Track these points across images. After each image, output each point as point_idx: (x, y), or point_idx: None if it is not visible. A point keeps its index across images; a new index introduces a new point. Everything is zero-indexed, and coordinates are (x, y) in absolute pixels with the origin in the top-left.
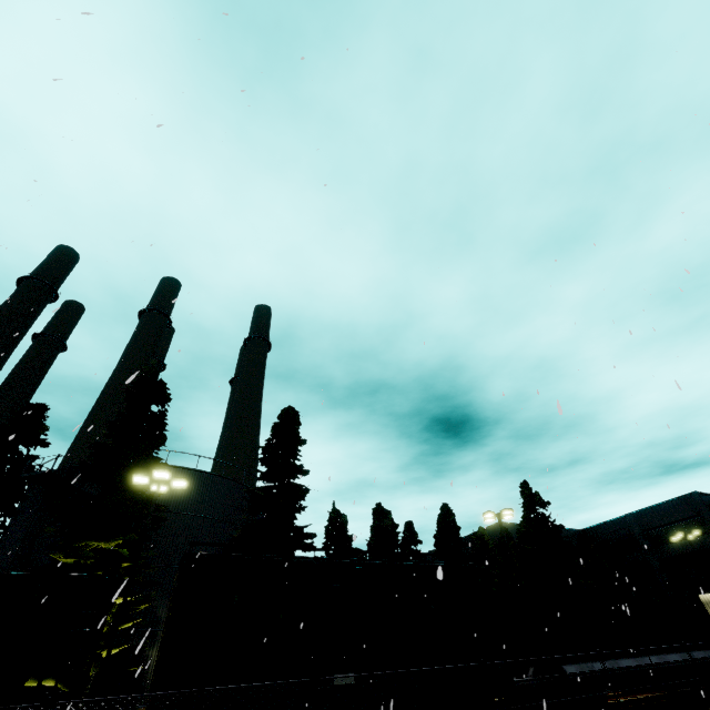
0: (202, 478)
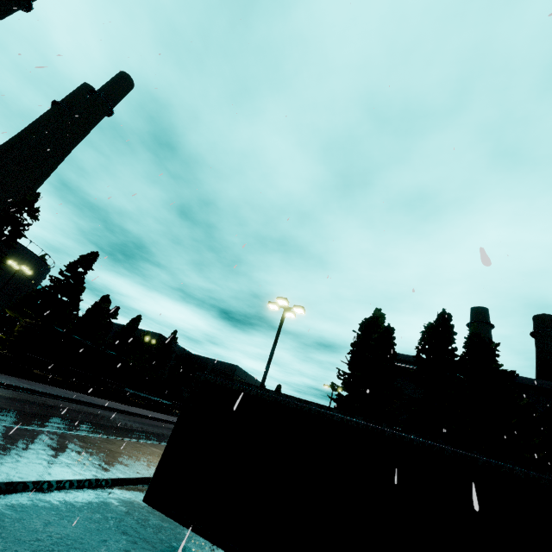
0: (27, 253)
